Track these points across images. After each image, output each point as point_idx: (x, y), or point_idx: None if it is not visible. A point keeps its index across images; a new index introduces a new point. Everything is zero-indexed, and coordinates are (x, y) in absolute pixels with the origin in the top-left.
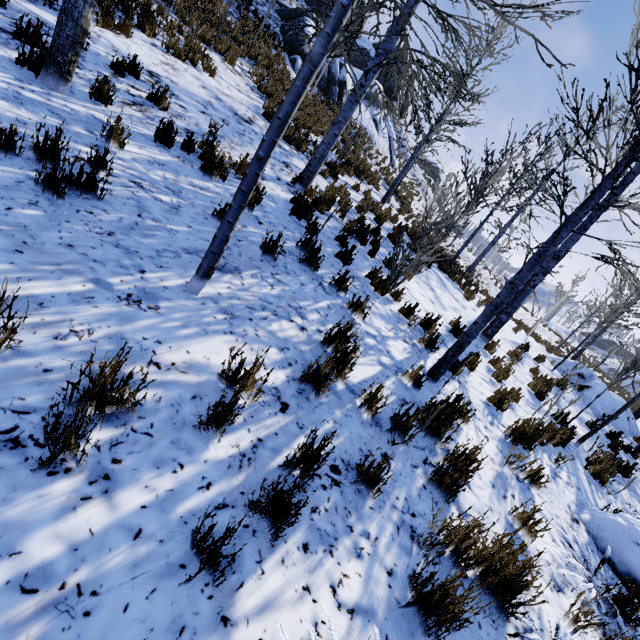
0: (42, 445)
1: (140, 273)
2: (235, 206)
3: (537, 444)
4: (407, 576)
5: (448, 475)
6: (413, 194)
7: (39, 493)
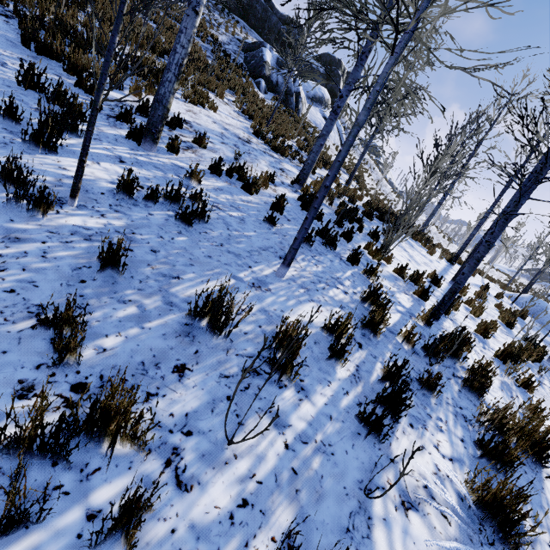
0: (268, 373)
1: (249, 268)
2: (310, 218)
3: (522, 360)
4: (472, 442)
5: (476, 381)
6: (363, 172)
7: (281, 397)
